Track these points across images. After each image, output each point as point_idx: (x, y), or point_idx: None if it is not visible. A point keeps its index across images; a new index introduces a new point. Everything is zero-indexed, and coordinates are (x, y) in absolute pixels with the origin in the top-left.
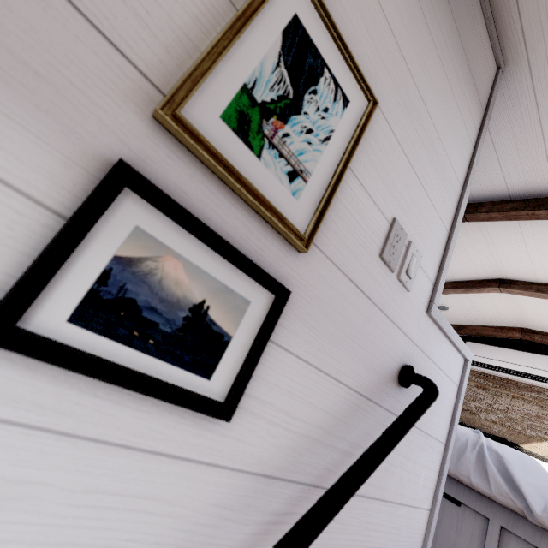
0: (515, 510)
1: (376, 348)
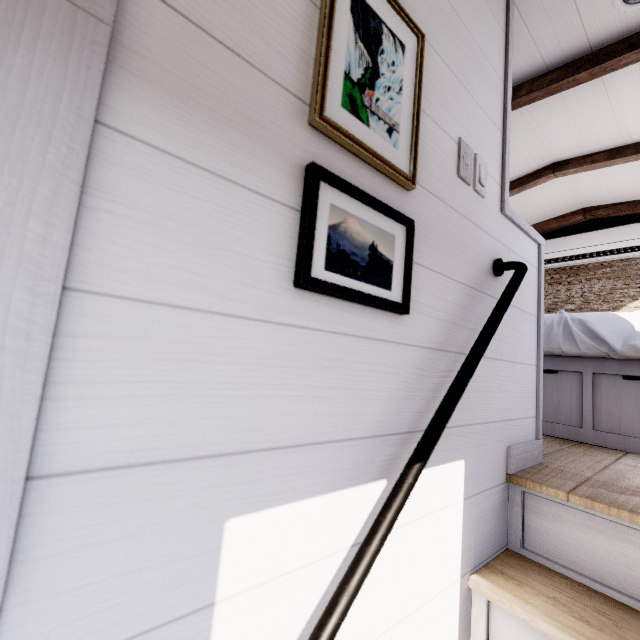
0: (602, 356)
1: (473, 251)
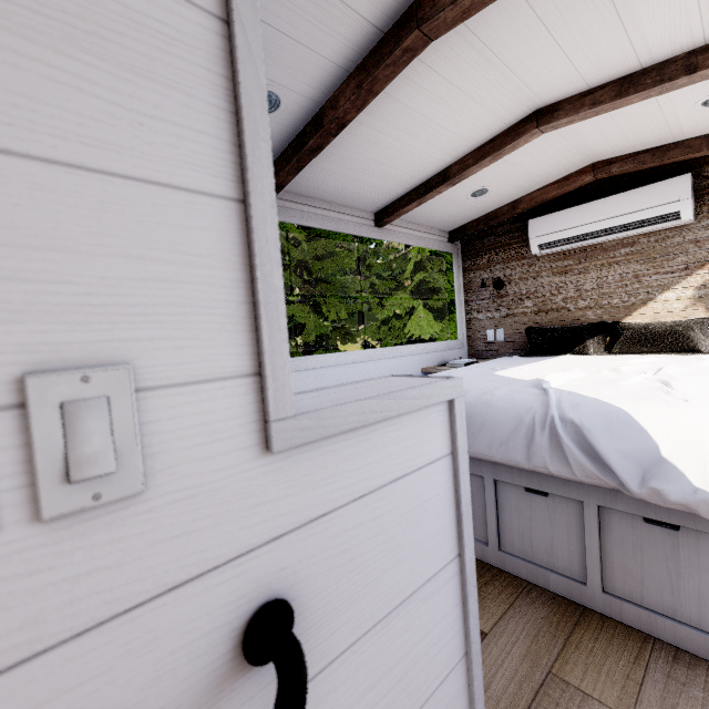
0: (610, 488)
1: None
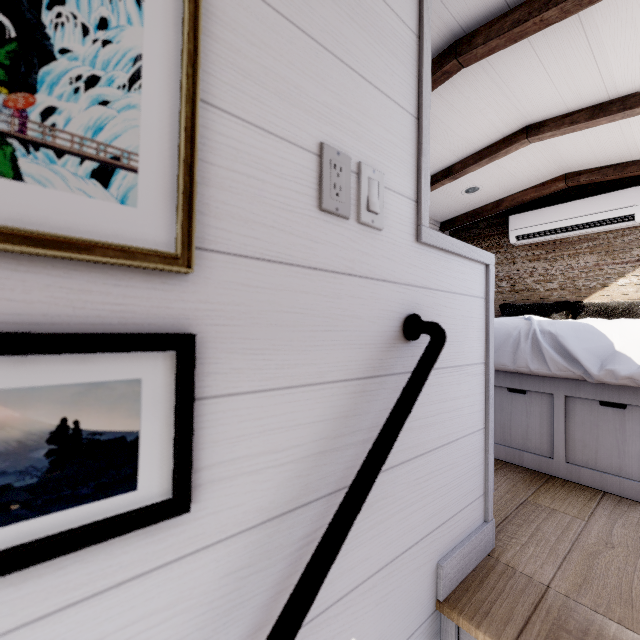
0: (575, 378)
1: (361, 321)
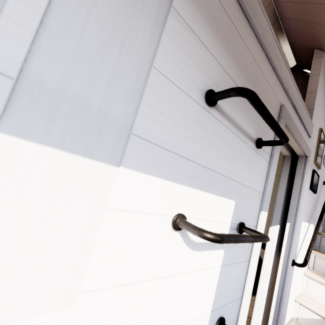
0: None
1: (321, 180)
